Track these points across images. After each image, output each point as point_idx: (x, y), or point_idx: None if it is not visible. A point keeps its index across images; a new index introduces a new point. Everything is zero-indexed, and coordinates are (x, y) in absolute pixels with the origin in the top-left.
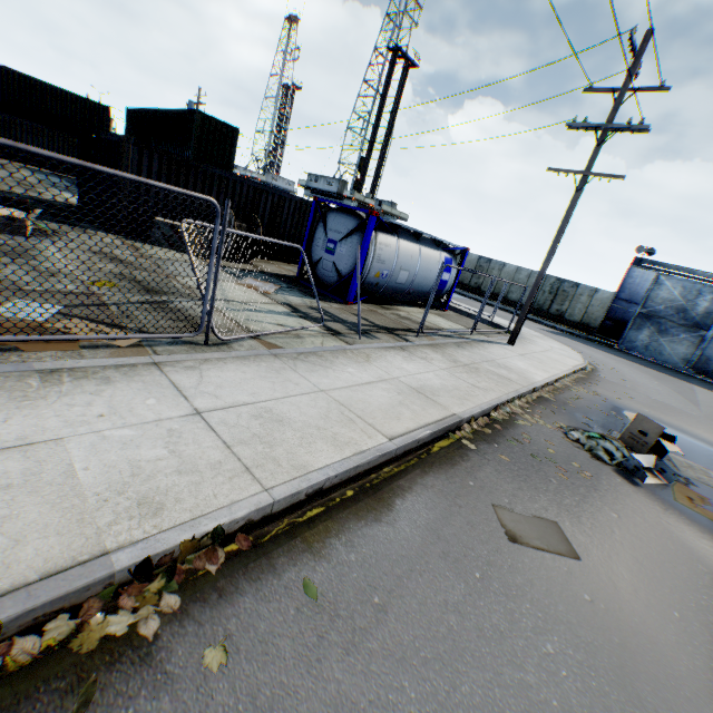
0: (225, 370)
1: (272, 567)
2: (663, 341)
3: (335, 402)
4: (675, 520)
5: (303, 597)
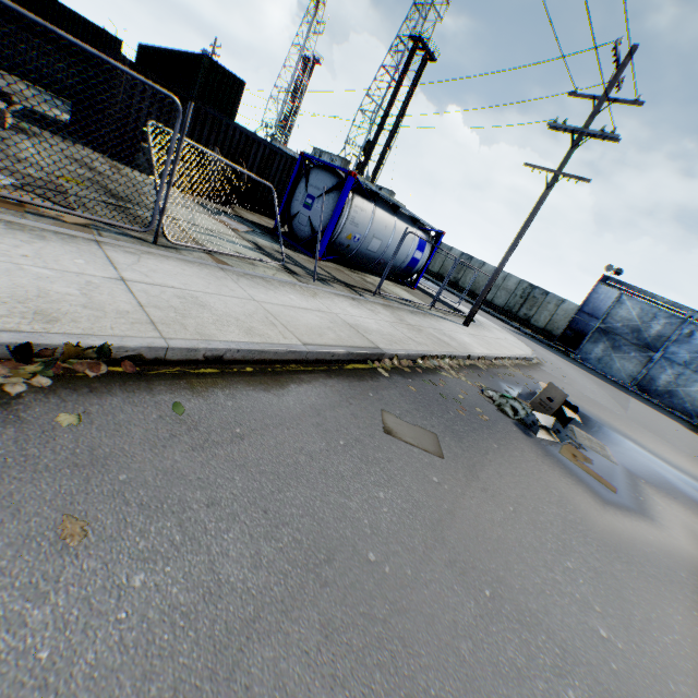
0: (165, 263)
1: (150, 389)
2: (615, 357)
3: (264, 310)
4: (551, 463)
5: (170, 412)
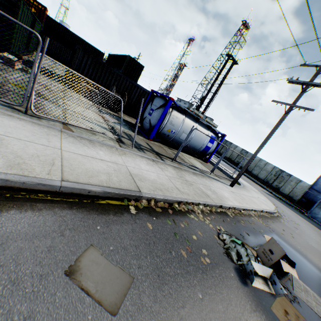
0: (14, 121)
1: None
2: None
3: (59, 155)
4: None
5: None
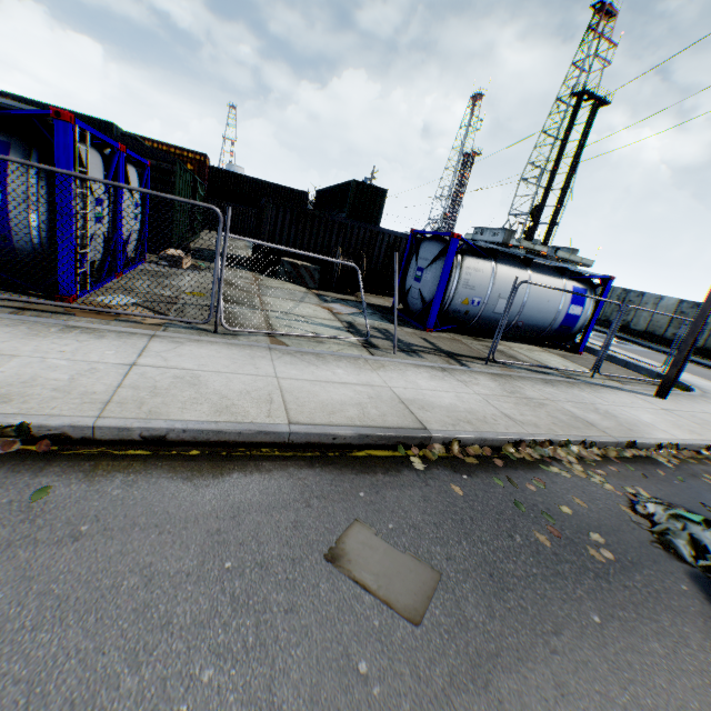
0: (204, 348)
1: (41, 470)
2: None
3: (276, 386)
4: None
5: (29, 497)
